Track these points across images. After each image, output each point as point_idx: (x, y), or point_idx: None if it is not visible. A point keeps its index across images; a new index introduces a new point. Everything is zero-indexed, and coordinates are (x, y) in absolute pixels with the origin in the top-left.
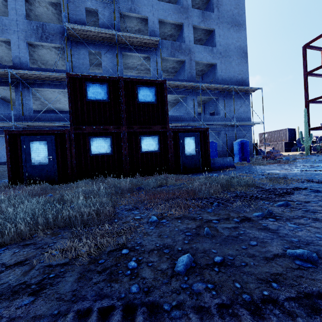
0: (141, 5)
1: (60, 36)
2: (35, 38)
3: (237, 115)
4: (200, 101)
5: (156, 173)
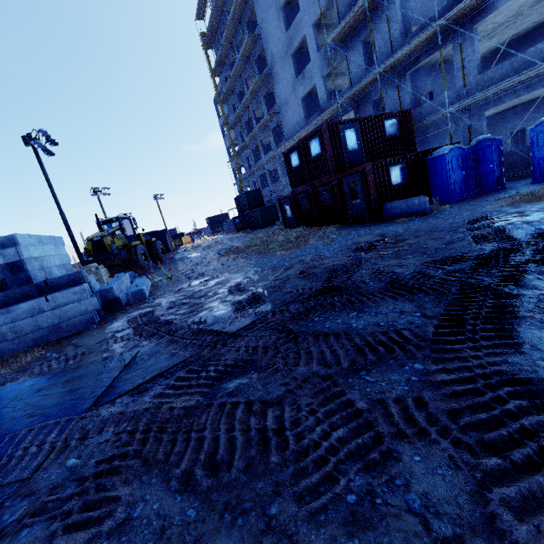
0: None
1: (339, 46)
2: (326, 67)
3: None
4: None
5: (334, 223)
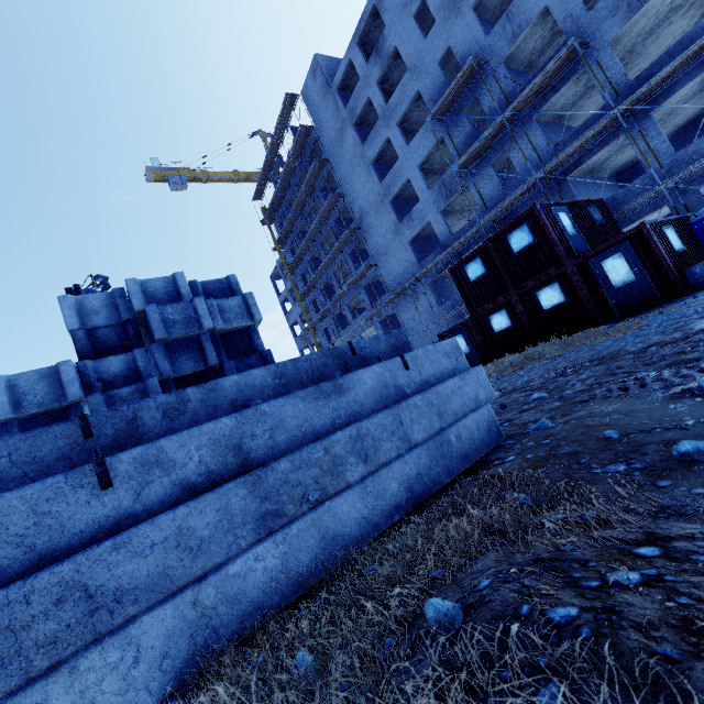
0: (525, 4)
1: (459, 177)
2: (443, 201)
3: None
4: None
5: (575, 331)
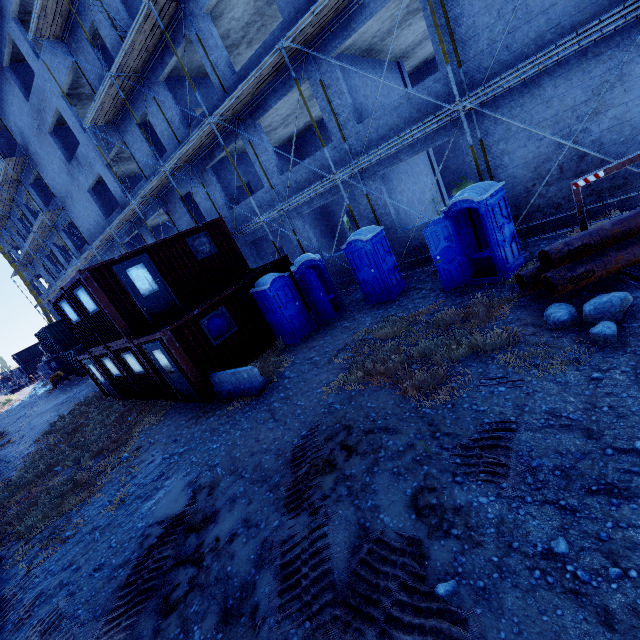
0: None
1: (111, 128)
2: (105, 153)
3: (537, 2)
4: (410, 5)
5: (162, 397)
